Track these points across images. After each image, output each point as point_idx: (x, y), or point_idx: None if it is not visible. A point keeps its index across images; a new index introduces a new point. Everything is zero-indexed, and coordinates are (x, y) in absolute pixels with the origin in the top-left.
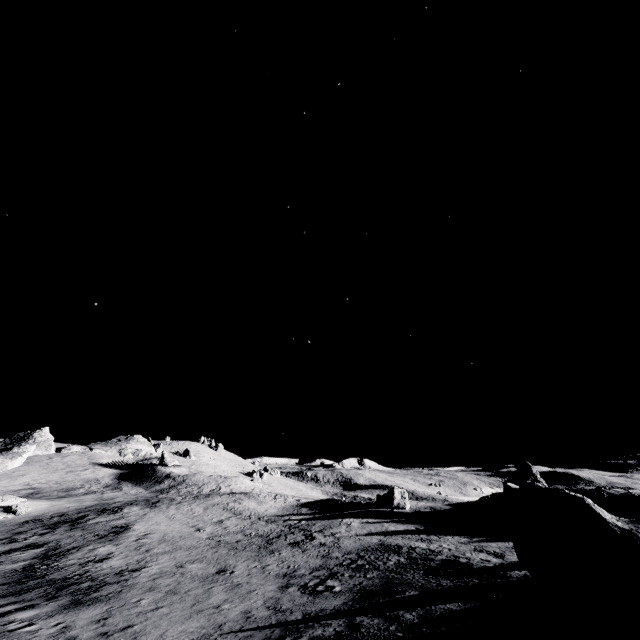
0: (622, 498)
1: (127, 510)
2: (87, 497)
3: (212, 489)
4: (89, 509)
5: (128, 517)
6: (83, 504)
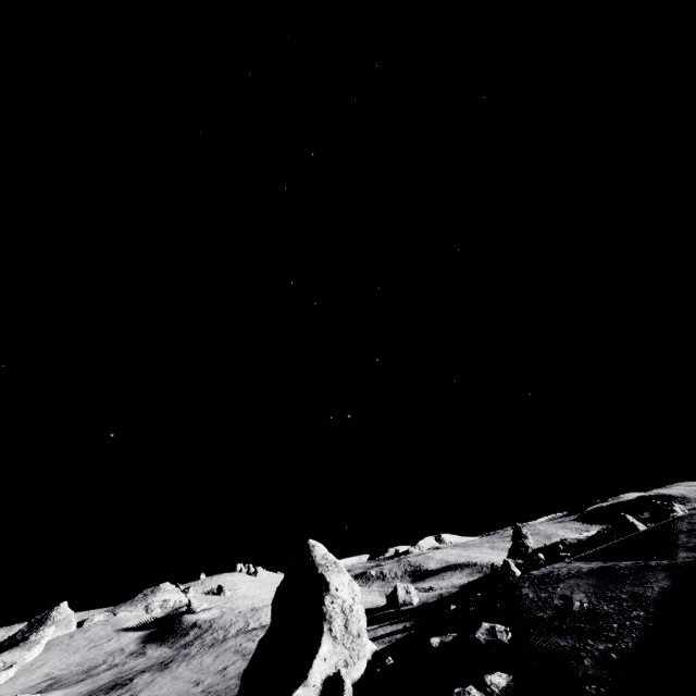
0: (571, 549)
1: (137, 680)
2: (106, 674)
3: (239, 628)
4: (100, 689)
5: (135, 688)
6: (97, 684)
